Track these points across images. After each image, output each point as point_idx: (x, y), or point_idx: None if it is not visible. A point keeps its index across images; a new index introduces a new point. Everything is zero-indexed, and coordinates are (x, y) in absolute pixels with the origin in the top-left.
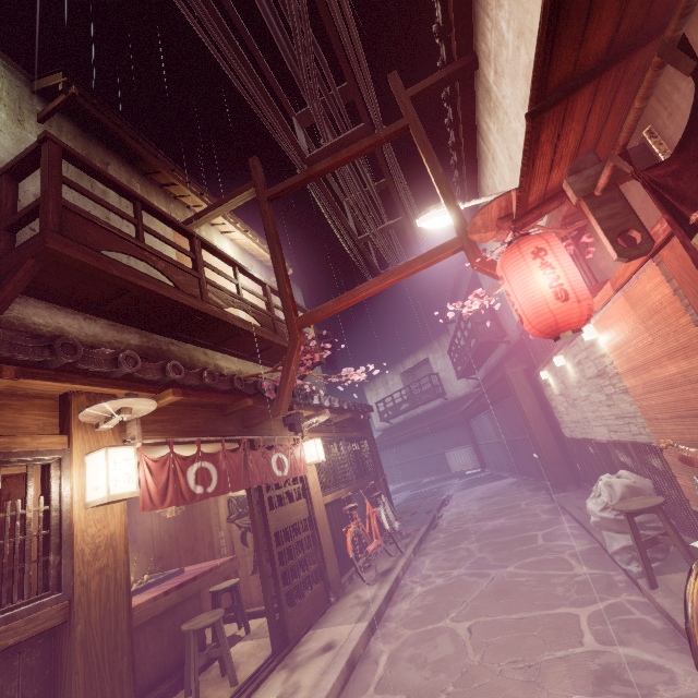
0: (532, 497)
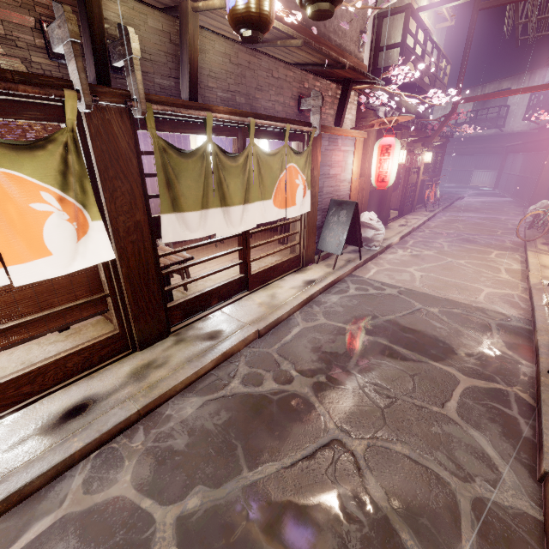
0: (513, 208)
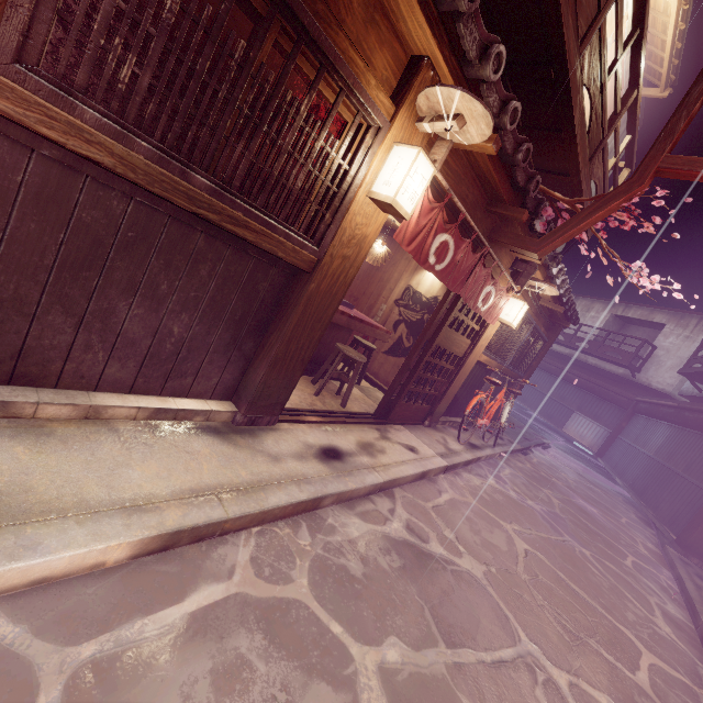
0: (637, 524)
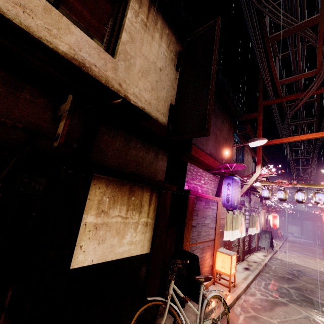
0: (316, 245)
